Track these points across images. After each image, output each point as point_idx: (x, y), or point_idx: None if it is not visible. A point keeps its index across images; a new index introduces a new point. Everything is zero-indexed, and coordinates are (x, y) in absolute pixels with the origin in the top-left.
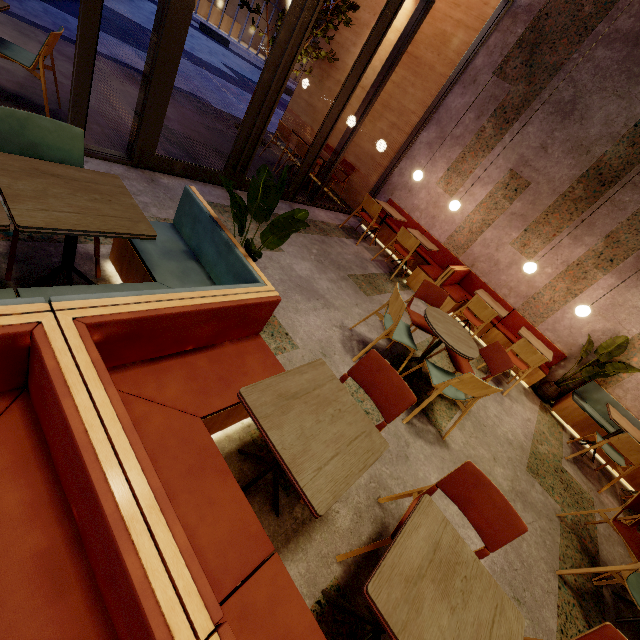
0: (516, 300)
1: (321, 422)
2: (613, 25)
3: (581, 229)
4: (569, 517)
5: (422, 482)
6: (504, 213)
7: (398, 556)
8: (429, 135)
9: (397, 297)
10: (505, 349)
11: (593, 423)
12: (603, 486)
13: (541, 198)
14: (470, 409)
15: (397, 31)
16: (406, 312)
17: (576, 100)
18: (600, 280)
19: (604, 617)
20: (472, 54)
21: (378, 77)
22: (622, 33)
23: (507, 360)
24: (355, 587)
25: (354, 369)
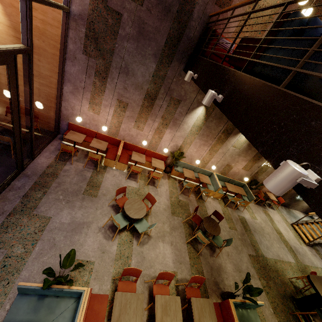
0: (145, 145)
1: (128, 313)
2: (125, 31)
3: (153, 117)
4: (184, 218)
5: (151, 260)
6: (124, 117)
7: (157, 320)
8: (68, 88)
9: (115, 220)
10: (151, 174)
11: (182, 173)
12: (189, 192)
13: (135, 108)
14: (151, 211)
15: (0, 23)
16: (113, 186)
17: (127, 66)
18: (166, 131)
19: (196, 241)
20: (65, 43)
21: (26, 96)
22: (130, 35)
23: (154, 199)
24: (151, 310)
25: (122, 275)
